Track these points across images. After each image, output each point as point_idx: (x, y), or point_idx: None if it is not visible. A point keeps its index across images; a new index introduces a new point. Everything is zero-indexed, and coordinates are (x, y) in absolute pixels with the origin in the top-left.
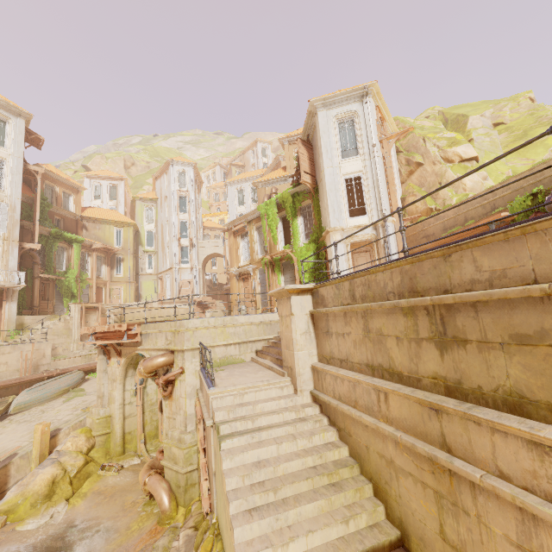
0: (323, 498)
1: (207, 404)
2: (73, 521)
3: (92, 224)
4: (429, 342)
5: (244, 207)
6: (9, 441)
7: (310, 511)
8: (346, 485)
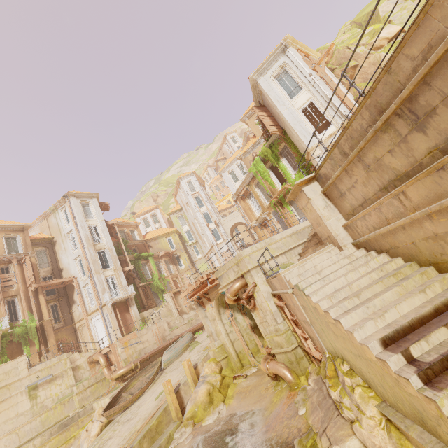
0: (396, 286)
1: (282, 286)
2: (233, 411)
3: (153, 242)
4: (411, 134)
5: (239, 181)
6: (171, 381)
7: (390, 296)
8: (411, 275)
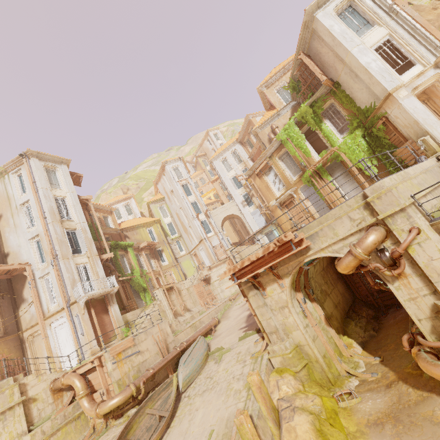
0: None
1: None
2: None
3: (130, 232)
4: None
5: (233, 171)
6: (216, 411)
7: None
8: None
